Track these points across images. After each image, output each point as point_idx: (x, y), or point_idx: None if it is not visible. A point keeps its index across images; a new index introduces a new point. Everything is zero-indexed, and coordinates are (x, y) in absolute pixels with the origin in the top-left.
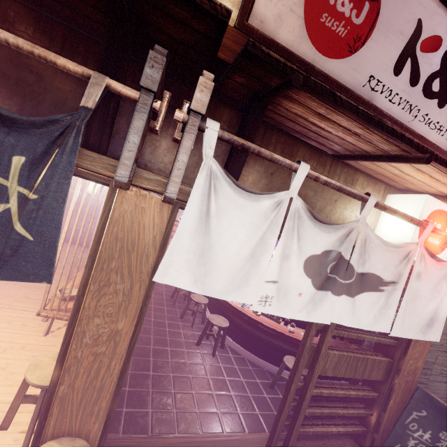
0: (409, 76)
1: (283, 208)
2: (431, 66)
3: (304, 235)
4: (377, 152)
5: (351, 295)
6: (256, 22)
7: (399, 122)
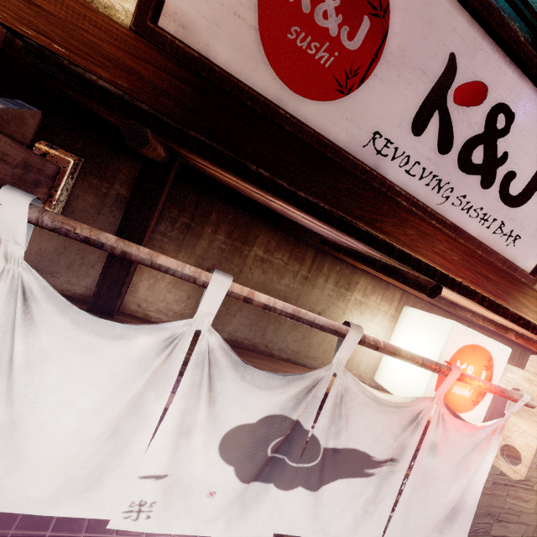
0: (437, 138)
1: (180, 349)
2: (471, 127)
3: (225, 392)
4: (372, 254)
5: (312, 488)
6: (174, 26)
7: (420, 204)
